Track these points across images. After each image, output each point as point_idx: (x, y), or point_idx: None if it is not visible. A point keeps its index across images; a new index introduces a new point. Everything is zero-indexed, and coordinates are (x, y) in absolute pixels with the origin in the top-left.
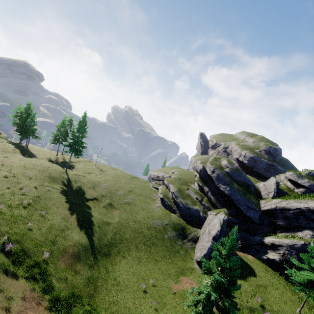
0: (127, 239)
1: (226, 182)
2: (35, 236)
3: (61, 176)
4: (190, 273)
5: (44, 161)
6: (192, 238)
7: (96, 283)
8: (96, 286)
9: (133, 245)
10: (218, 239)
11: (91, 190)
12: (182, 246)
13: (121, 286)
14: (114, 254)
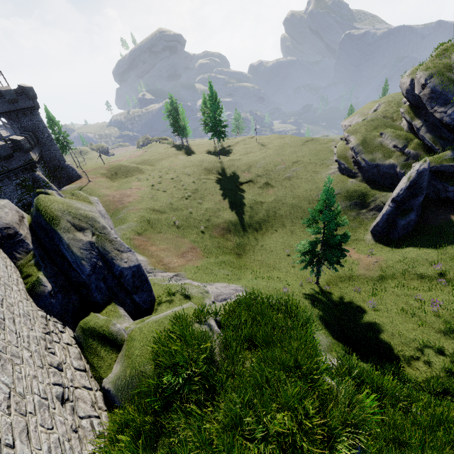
0: (281, 215)
1: (451, 98)
2: (195, 217)
3: (215, 166)
4: (356, 243)
5: (200, 155)
6: (376, 206)
7: (244, 248)
8: (244, 249)
9: (288, 220)
10: (406, 201)
11: (246, 172)
12: (356, 217)
13: (267, 251)
14: (266, 229)
